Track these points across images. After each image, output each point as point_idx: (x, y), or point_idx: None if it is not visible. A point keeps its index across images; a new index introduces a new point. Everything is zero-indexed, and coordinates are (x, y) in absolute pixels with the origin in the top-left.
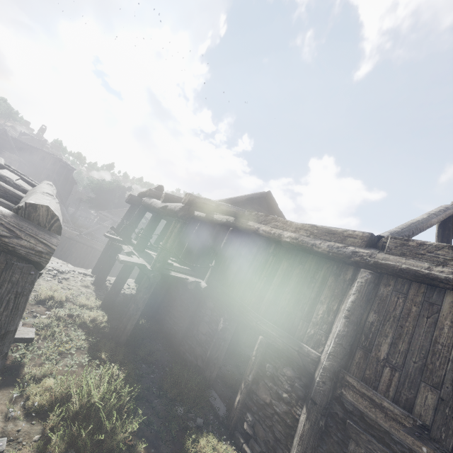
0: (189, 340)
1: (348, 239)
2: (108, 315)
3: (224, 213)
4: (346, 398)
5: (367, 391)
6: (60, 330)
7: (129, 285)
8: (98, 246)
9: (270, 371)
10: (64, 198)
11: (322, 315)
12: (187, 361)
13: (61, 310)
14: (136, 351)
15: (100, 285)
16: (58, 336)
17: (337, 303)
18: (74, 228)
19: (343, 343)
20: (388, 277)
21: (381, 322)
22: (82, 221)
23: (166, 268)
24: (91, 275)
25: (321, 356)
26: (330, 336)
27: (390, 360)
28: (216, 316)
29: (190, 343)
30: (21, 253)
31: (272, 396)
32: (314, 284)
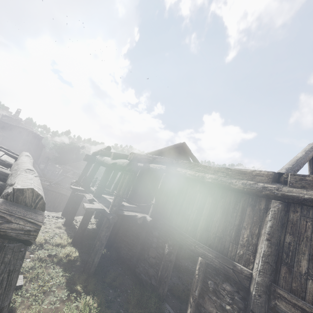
0: (142, 263)
1: (257, 177)
2: (78, 249)
3: (159, 163)
4: (280, 308)
5: (297, 301)
6: (42, 271)
7: (90, 221)
8: (64, 192)
9: (212, 287)
10: (36, 158)
11: (247, 238)
12: (143, 280)
13: (41, 252)
14: (103, 278)
15: (69, 225)
16: (41, 276)
17: (258, 228)
18: (45, 180)
19: (269, 261)
20: (294, 205)
21: (296, 242)
22: (50, 174)
23: (120, 209)
24: (62, 217)
25: (253, 272)
26: (257, 255)
27: (311, 274)
28: (161, 243)
29: (143, 265)
30: (12, 235)
31: (217, 308)
32: (236, 214)
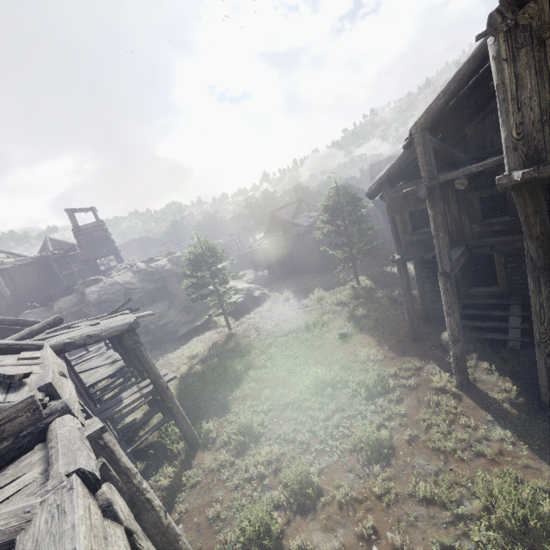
0: None
1: None
2: None
3: None
4: None
5: None
6: None
7: None
8: None
9: None
10: None
11: None
12: None
13: None
14: None
15: None
16: None
17: None
18: None
19: None
20: None
21: None
22: None
23: None
24: None
25: None
26: None
27: None
28: None
29: None
30: None
31: None
32: None
